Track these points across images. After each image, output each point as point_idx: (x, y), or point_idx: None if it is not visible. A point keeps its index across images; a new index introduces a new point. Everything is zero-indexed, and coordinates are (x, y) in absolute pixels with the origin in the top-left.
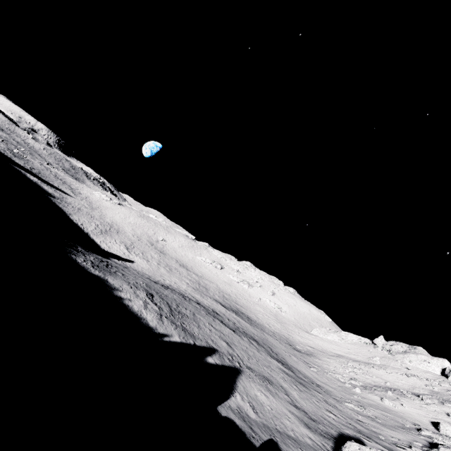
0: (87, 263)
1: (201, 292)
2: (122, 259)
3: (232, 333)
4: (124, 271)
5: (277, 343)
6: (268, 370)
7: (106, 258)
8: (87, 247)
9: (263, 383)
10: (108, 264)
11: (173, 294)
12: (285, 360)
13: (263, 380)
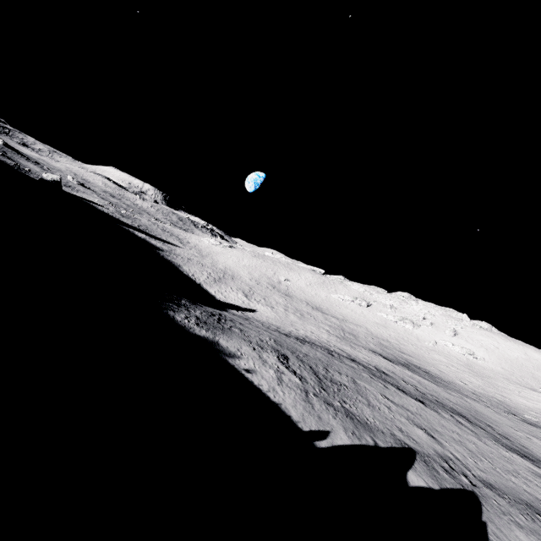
0: (190, 321)
1: (348, 341)
2: (241, 309)
3: (423, 407)
4: (242, 325)
5: (492, 414)
6: (521, 482)
7: (221, 311)
8: (199, 300)
9: (536, 525)
10: (220, 318)
11: (314, 351)
12: (529, 450)
13: (529, 514)
